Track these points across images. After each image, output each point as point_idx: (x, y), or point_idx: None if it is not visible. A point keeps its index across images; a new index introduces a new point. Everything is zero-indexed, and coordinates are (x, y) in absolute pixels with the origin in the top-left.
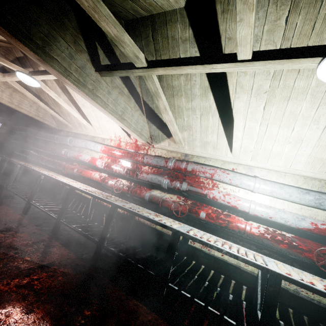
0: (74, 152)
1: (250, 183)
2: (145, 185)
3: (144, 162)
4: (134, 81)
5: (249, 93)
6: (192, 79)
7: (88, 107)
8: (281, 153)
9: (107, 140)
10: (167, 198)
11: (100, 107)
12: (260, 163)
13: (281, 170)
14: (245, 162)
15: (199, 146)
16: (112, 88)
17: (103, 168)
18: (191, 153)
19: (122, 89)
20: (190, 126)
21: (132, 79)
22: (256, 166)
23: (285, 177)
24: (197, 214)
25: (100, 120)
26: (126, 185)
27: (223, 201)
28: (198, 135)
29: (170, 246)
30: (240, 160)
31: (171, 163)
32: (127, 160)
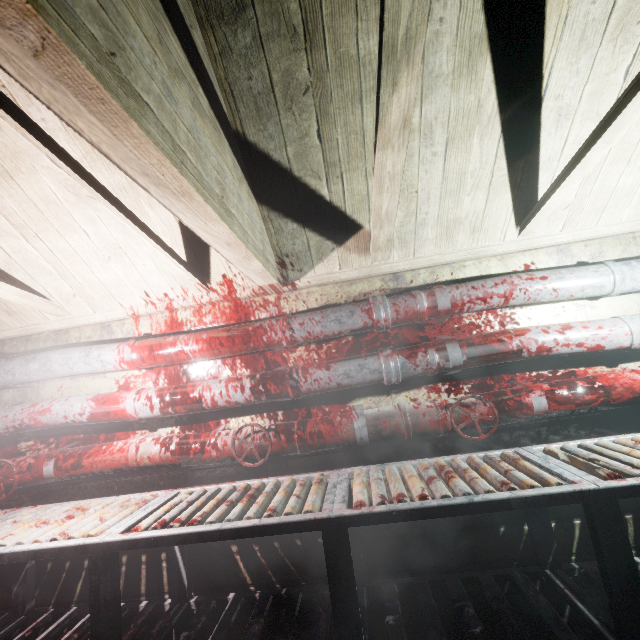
0: (6, 411)
1: (604, 278)
2: (322, 401)
3: (296, 340)
4: (208, 66)
5: (600, 31)
6: (432, 14)
7: (2, 232)
8: (634, 187)
9: (121, 323)
10: (418, 406)
11: (161, 162)
12: (582, 231)
13: (629, 229)
14: (550, 240)
15: (433, 240)
16: (170, 74)
17: (159, 414)
18: (411, 265)
19: (193, 89)
20: (411, 188)
21: (202, 57)
22: (576, 239)
23: (637, 242)
24: (525, 409)
25: (74, 268)
26: (269, 428)
27: (567, 348)
28: (433, 207)
29: (611, 549)
30: (537, 240)
31: (386, 310)
32: (230, 355)
